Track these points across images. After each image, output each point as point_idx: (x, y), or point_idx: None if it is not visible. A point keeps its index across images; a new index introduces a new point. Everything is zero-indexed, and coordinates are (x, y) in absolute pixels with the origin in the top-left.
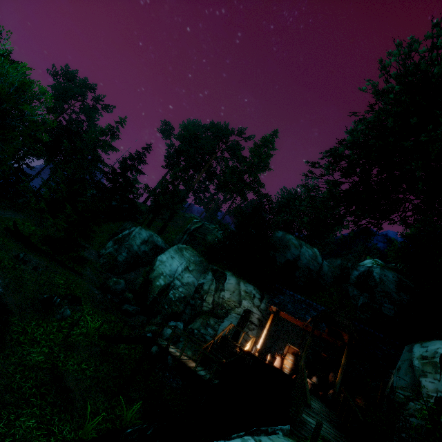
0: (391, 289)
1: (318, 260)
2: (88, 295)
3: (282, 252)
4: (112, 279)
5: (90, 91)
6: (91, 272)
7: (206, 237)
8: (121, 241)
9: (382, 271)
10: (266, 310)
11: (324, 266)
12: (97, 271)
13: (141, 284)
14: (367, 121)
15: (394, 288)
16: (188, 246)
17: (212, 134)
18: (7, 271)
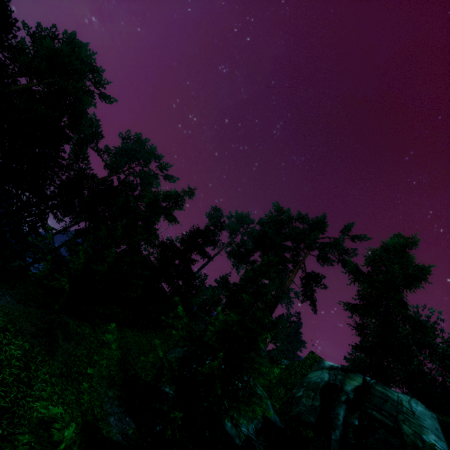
0: None
1: None
2: None
3: None
4: None
5: (155, 160)
6: None
7: (400, 425)
8: None
9: None
10: None
11: None
12: None
13: None
14: None
15: None
16: None
17: (308, 224)
18: None
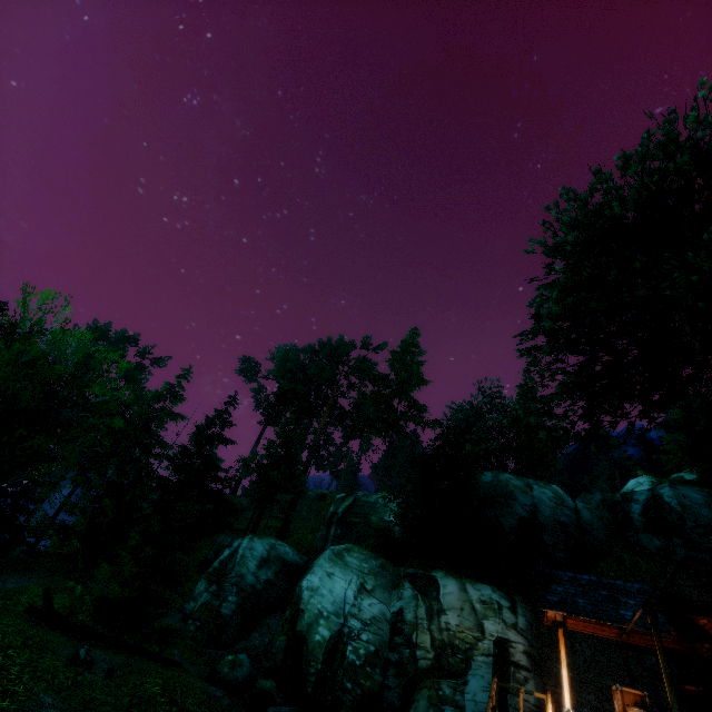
0: (709, 516)
1: (567, 504)
2: (208, 706)
3: (506, 506)
4: (226, 658)
5: (130, 345)
6: (182, 656)
7: (369, 519)
8: (221, 573)
9: (676, 489)
10: (531, 628)
11: (581, 512)
12: (191, 651)
13: (286, 651)
14: (560, 284)
15: (711, 514)
16: (350, 545)
17: (325, 356)
18: (68, 695)
